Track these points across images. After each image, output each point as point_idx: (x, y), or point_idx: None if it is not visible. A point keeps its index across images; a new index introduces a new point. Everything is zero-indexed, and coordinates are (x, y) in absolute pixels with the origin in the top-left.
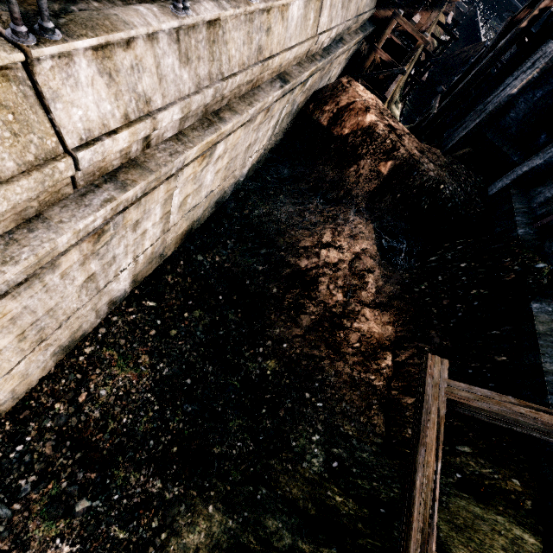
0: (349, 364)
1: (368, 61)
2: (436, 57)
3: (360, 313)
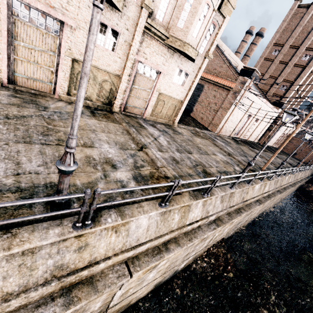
0: None
1: None
2: None
3: None
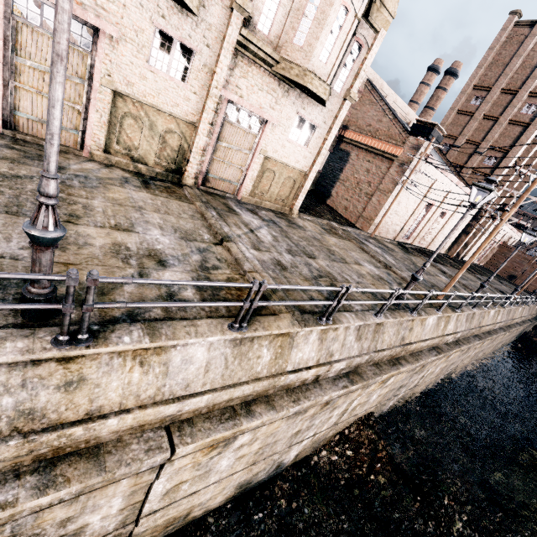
0: None
1: None
2: None
3: None
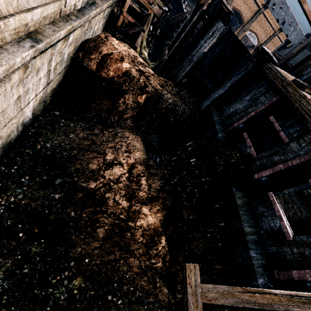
0: (137, 257)
1: (120, 21)
2: (162, 20)
3: (140, 212)
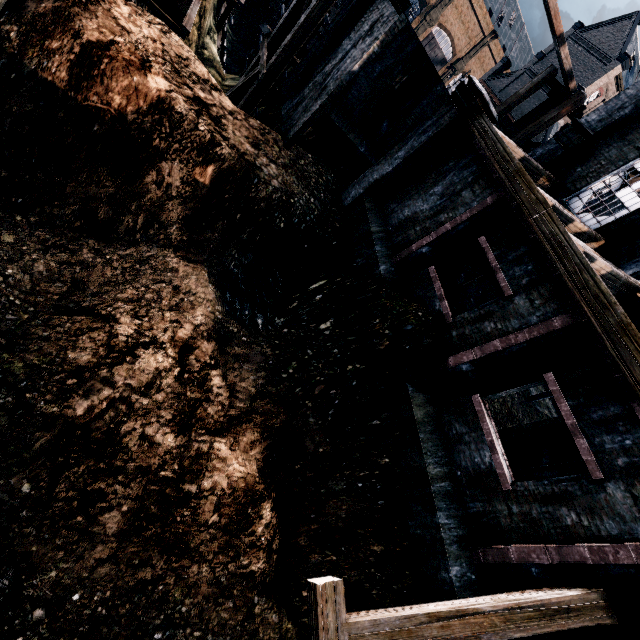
0: (209, 561)
1: None
2: None
3: (212, 455)
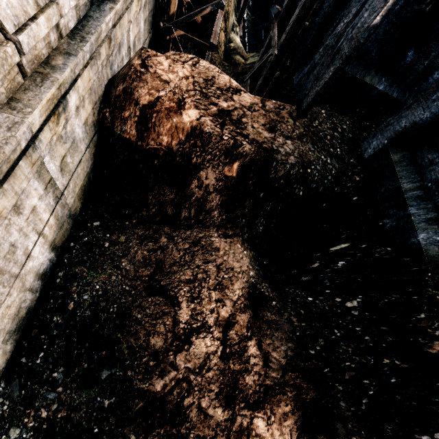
0: None
1: (173, 2)
2: None
3: (251, 430)
